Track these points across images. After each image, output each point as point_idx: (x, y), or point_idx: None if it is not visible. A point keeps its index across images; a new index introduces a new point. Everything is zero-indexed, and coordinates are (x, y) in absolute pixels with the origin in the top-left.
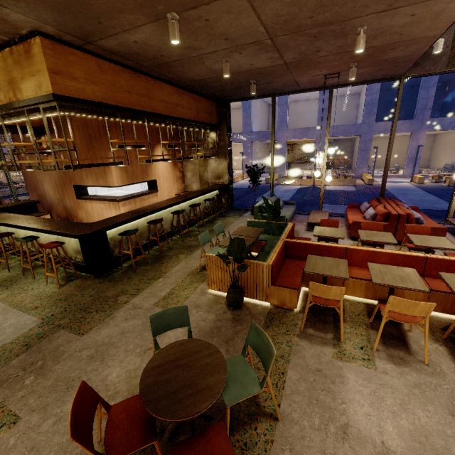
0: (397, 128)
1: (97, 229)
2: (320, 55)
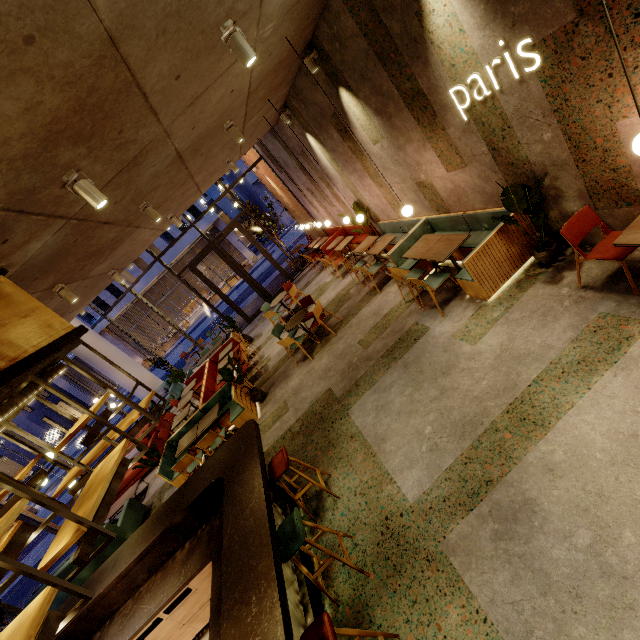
0: None
1: (236, 432)
2: None
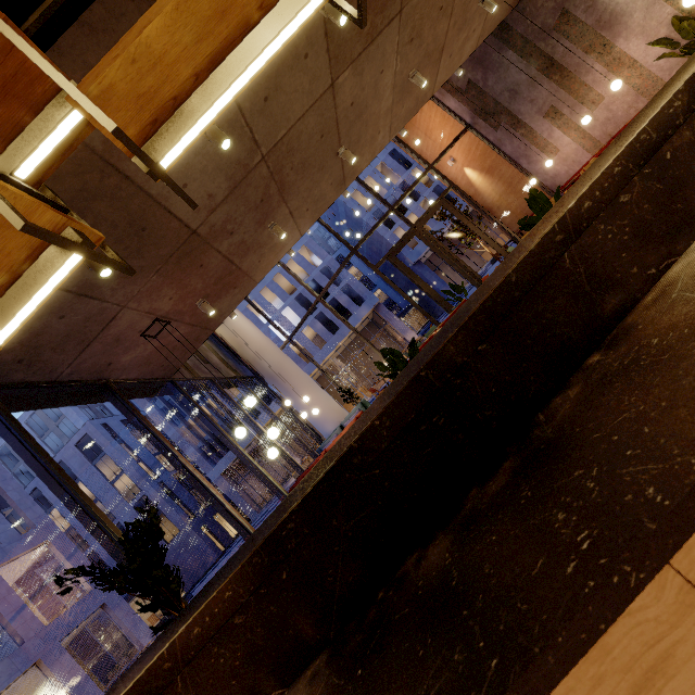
0: None
1: None
2: (220, 248)
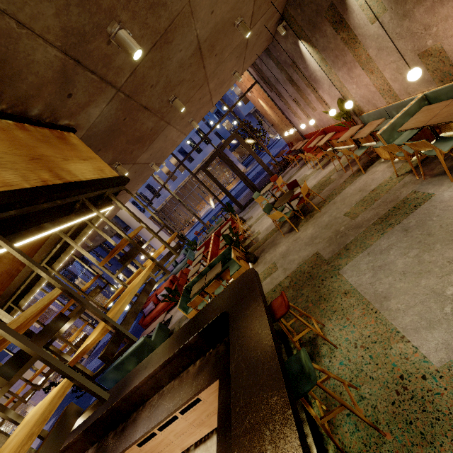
0: None
1: (238, 278)
2: None
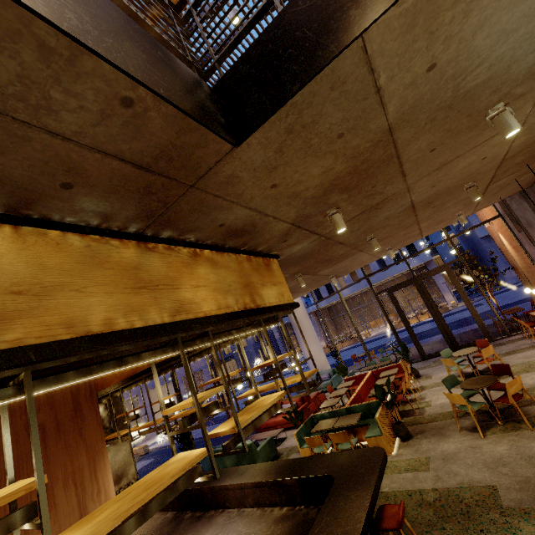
0: (125, 394)
1: (364, 449)
2: None
